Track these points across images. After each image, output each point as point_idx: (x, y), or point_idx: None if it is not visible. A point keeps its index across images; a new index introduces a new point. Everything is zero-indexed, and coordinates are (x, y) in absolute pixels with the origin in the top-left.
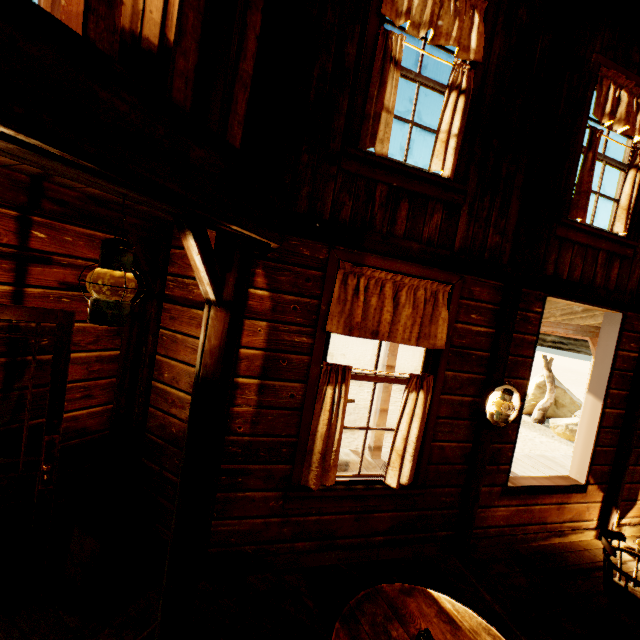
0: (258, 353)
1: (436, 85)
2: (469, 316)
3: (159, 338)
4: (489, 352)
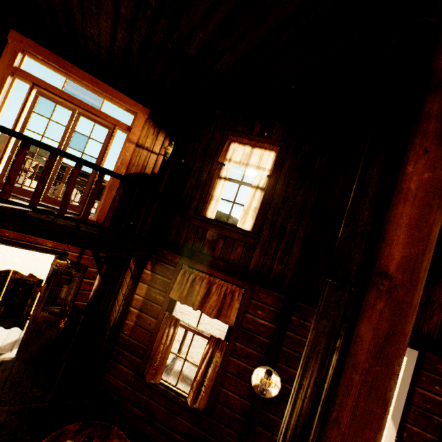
0: (141, 298)
1: (249, 185)
2: (256, 311)
3: (123, 282)
4: (270, 340)
